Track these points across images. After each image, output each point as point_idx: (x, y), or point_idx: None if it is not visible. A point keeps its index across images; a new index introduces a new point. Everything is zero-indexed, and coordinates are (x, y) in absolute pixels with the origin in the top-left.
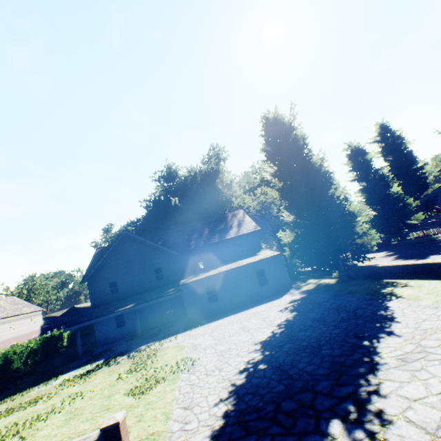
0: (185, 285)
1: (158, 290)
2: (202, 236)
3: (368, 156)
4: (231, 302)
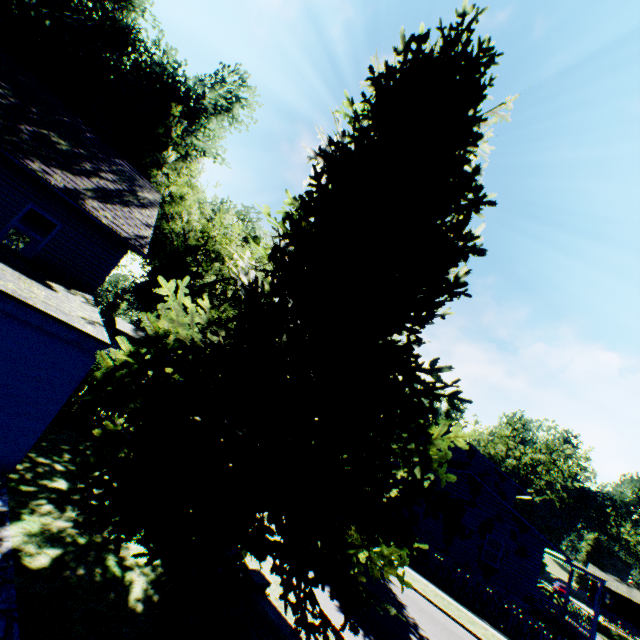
0: None
1: None
2: None
3: None
4: None
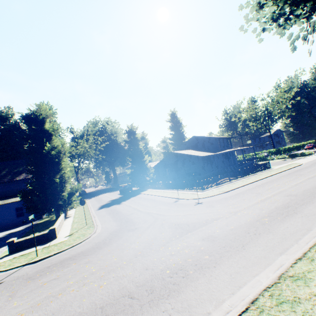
0: None
1: None
2: None
3: (137, 135)
4: None
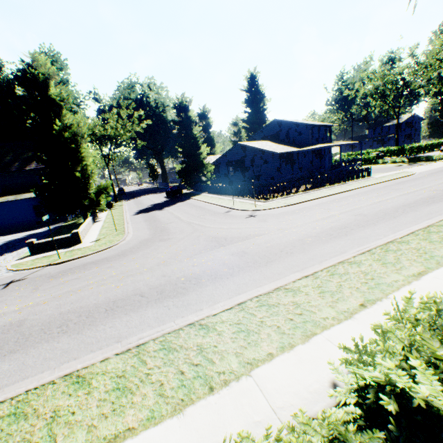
0: None
1: None
2: (1, 161)
3: (190, 113)
4: (5, 228)
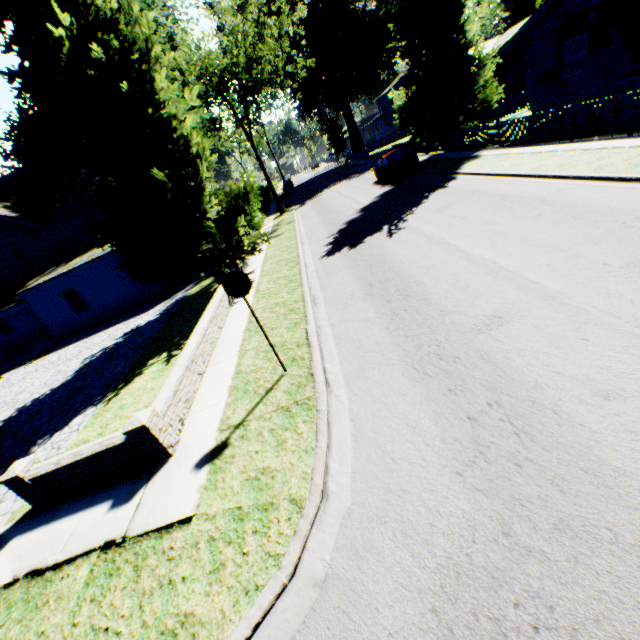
0: (27, 294)
1: (17, 291)
2: (76, 180)
3: None
4: (109, 309)
